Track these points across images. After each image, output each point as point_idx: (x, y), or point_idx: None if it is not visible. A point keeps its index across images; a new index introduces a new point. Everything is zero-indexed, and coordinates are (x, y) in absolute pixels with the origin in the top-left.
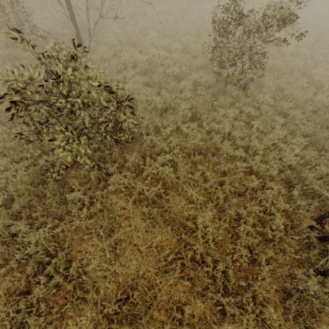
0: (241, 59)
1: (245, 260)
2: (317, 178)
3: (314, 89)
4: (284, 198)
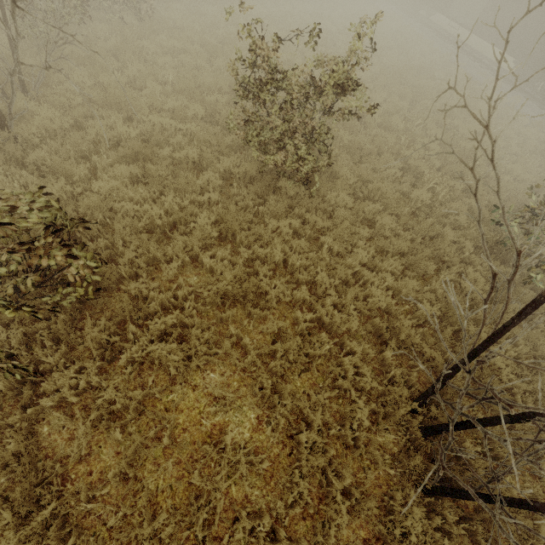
0: (293, 140)
1: (309, 501)
2: (420, 323)
3: (412, 178)
4: (374, 364)
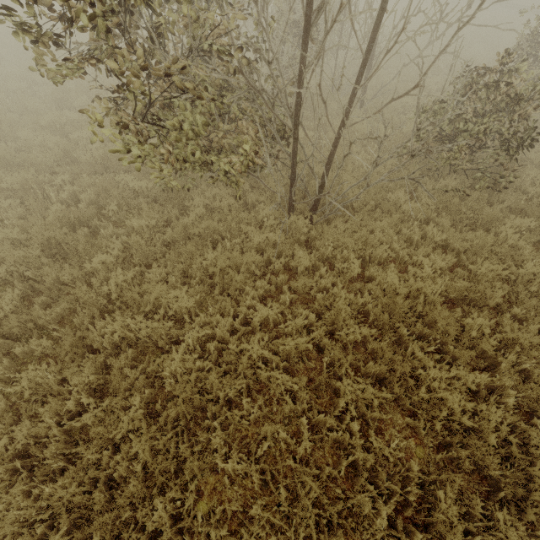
0: None
1: None
2: None
3: None
4: None
